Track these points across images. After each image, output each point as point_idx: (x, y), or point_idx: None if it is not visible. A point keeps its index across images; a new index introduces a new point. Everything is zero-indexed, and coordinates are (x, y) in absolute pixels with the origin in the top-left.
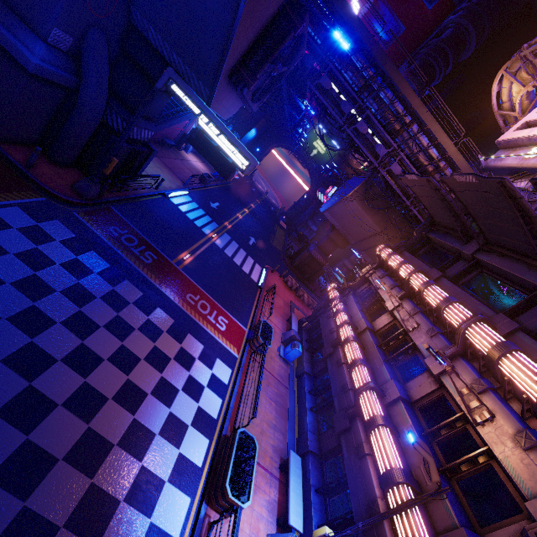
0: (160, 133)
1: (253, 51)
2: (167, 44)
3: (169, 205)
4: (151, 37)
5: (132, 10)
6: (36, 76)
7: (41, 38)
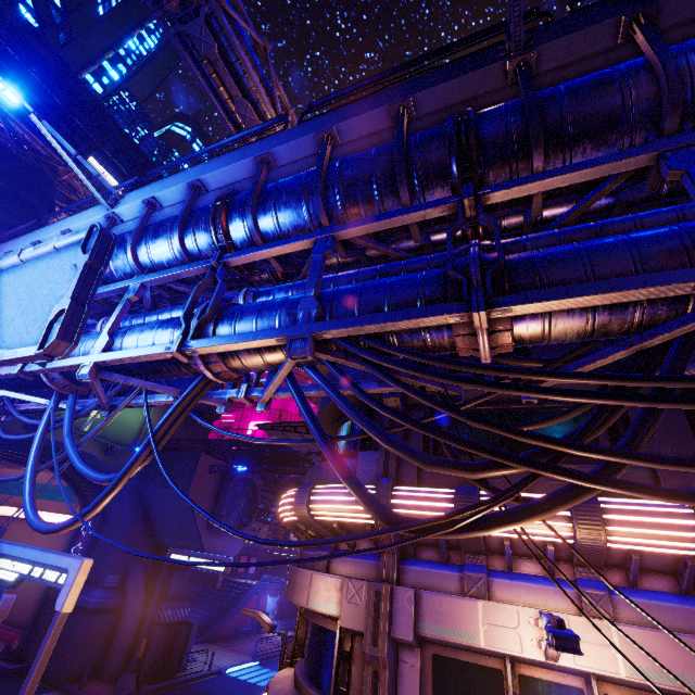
0: (230, 625)
1: (215, 505)
2: (174, 539)
3: (225, 679)
4: (167, 543)
5: (156, 538)
6: (95, 611)
7: (101, 586)
